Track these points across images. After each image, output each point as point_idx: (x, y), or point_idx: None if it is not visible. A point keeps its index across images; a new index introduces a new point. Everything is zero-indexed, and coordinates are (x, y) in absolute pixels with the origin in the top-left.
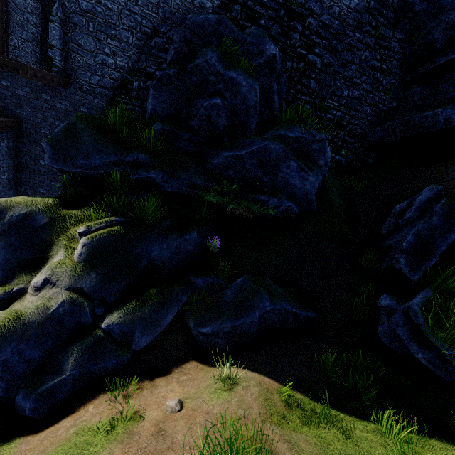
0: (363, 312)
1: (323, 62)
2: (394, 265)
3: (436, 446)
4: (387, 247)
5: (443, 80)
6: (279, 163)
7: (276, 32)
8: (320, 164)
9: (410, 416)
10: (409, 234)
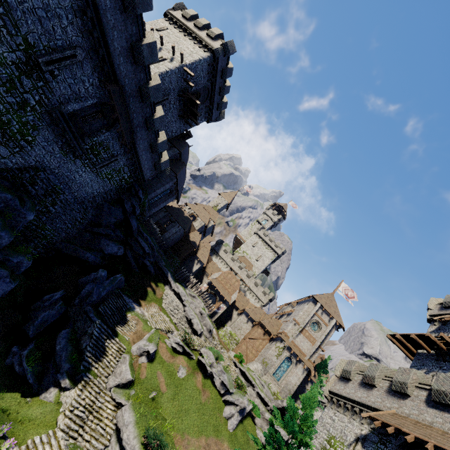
0: (2, 352)
1: (56, 211)
2: (27, 330)
3: (8, 394)
4: (30, 317)
5: (98, 238)
6: (0, 279)
7: (41, 193)
8: (21, 270)
9: (4, 389)
10: (41, 318)
